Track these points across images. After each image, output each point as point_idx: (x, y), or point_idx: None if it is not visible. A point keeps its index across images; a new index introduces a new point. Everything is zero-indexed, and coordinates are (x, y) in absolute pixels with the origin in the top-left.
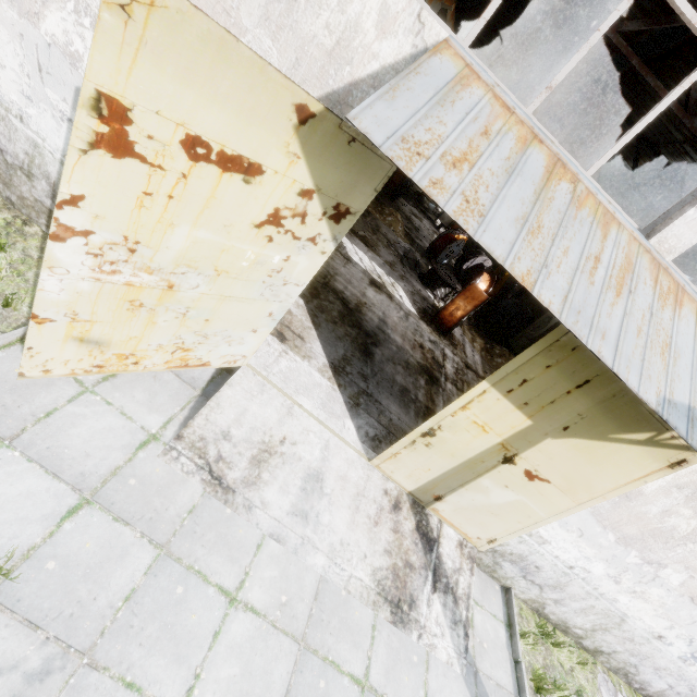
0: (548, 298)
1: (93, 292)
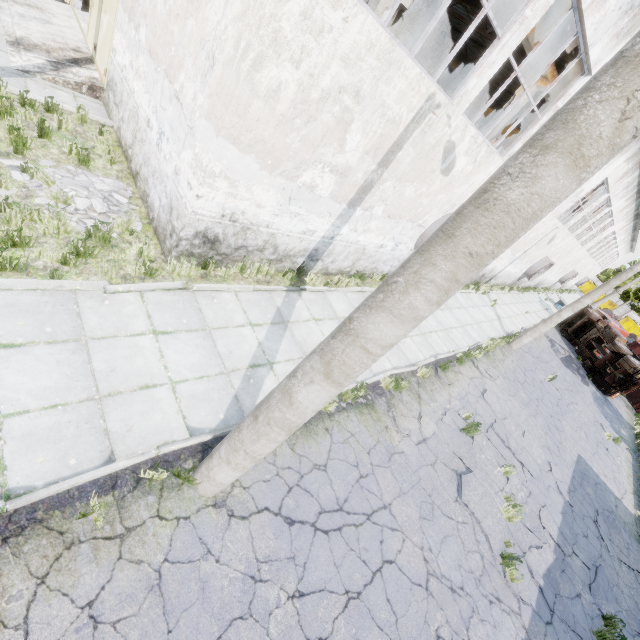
0: None
1: None
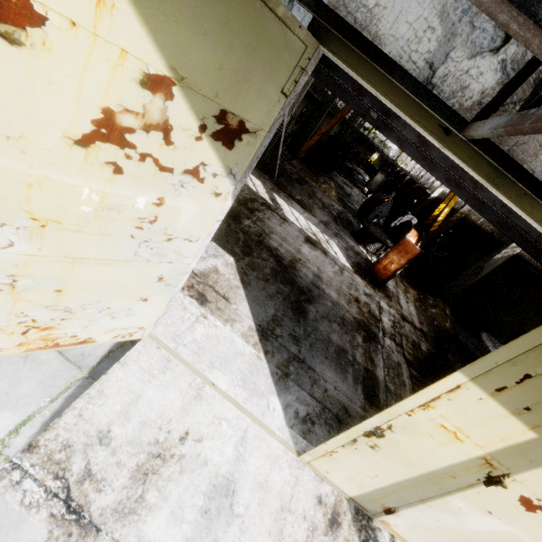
0: None
1: None
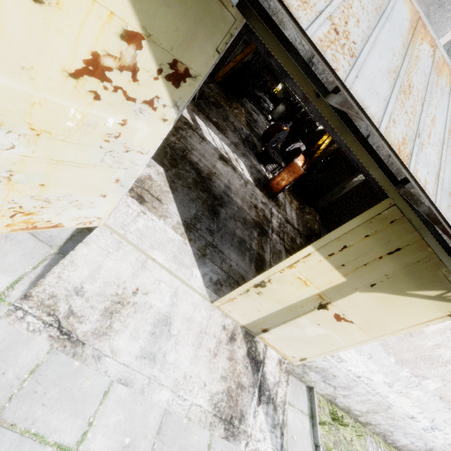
0: (423, 176)
1: None
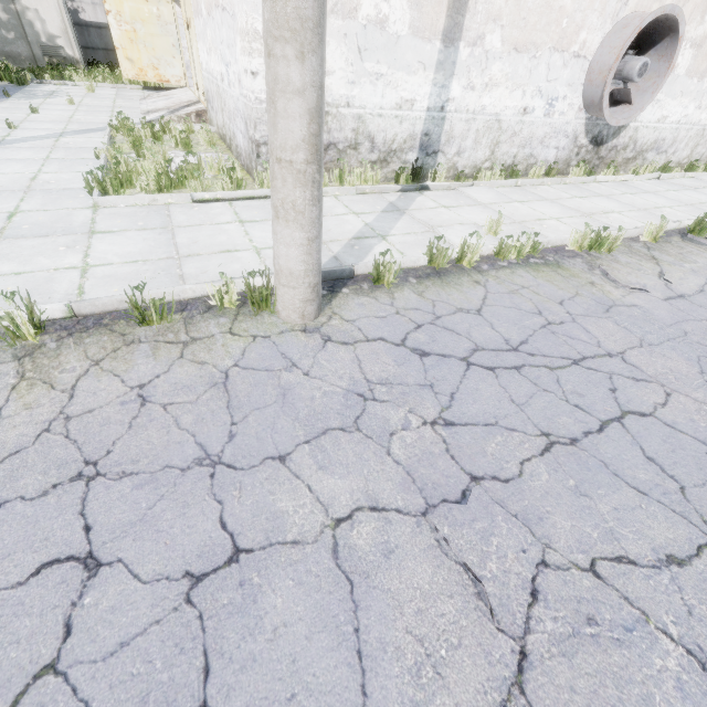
0: None
1: (121, 35)
